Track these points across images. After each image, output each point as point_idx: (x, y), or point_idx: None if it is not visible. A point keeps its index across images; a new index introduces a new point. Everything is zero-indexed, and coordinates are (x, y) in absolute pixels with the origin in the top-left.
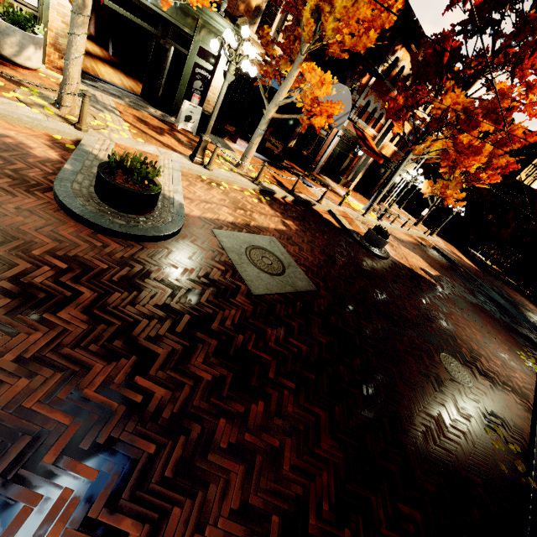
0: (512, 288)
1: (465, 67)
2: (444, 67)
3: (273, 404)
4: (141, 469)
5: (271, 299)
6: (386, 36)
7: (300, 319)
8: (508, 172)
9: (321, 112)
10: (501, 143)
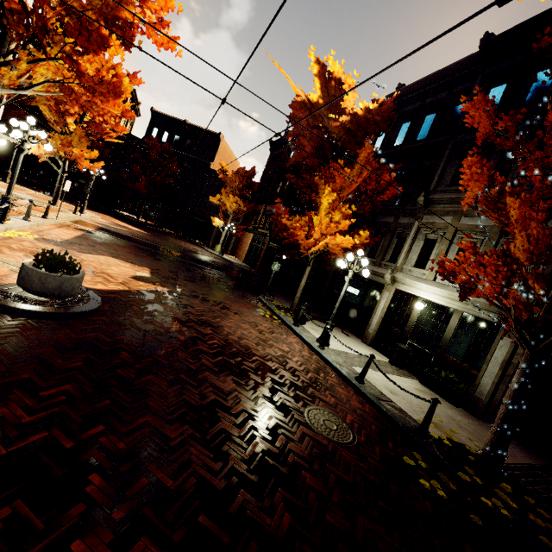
0: (175, 237)
1: None
2: None
3: None
4: None
5: None
6: None
7: None
8: None
9: None
10: None
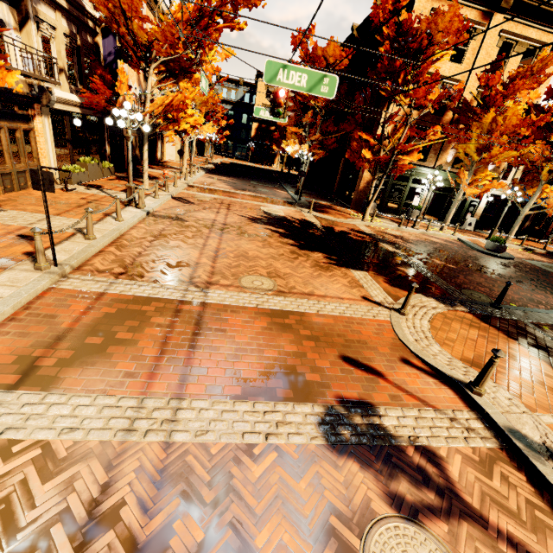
0: None
1: None
2: None
3: None
4: None
5: None
6: None
7: None
8: None
9: None
10: None
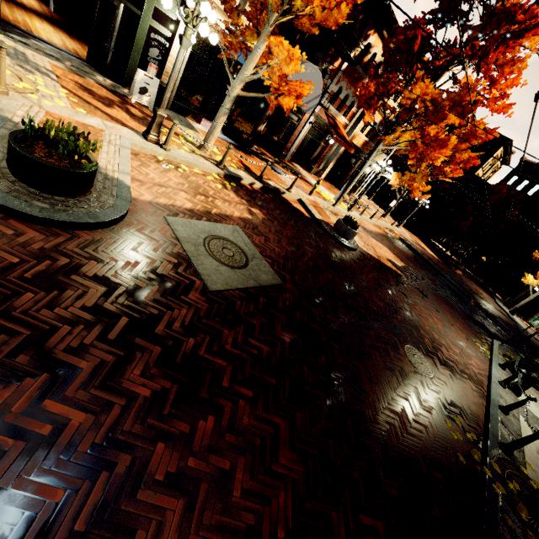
0: (468, 277)
1: (434, 58)
2: (414, 55)
3: (226, 417)
4: (39, 526)
5: (230, 296)
6: (359, 19)
7: (263, 316)
8: (468, 167)
9: (290, 92)
10: (464, 138)
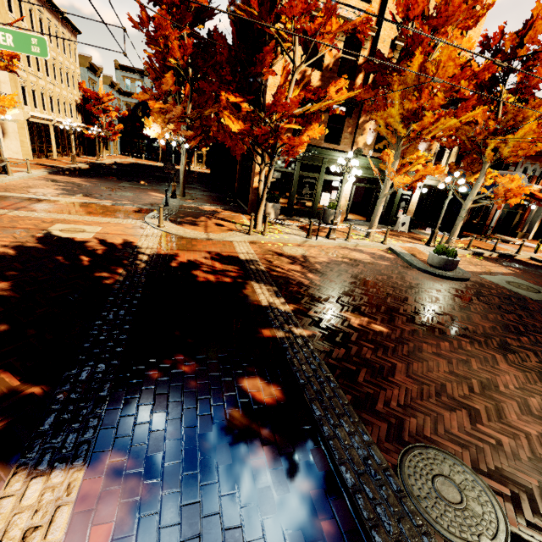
0: None
1: None
2: None
3: None
4: None
5: None
6: None
7: None
8: None
9: (515, 195)
10: None
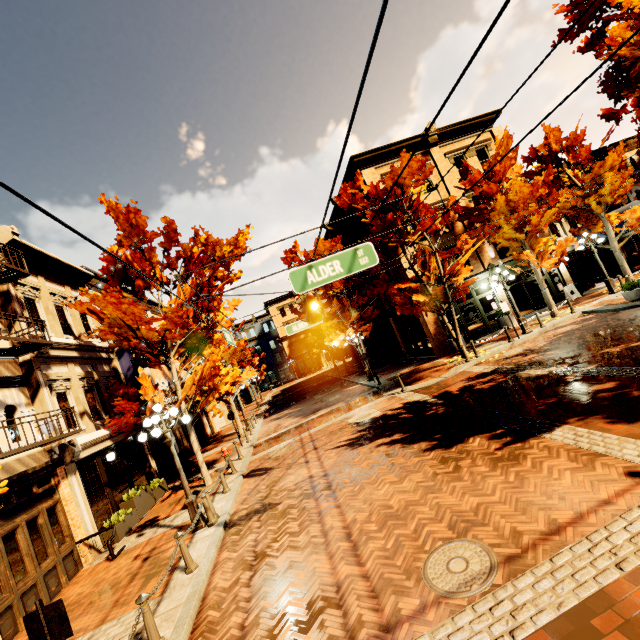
0: None
1: None
2: None
3: None
4: None
5: None
6: None
7: None
8: None
9: None
10: None
